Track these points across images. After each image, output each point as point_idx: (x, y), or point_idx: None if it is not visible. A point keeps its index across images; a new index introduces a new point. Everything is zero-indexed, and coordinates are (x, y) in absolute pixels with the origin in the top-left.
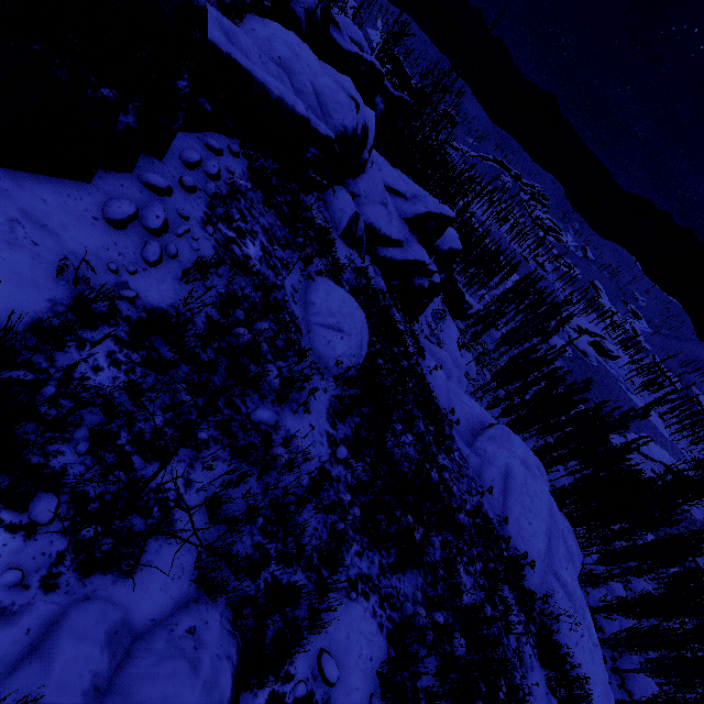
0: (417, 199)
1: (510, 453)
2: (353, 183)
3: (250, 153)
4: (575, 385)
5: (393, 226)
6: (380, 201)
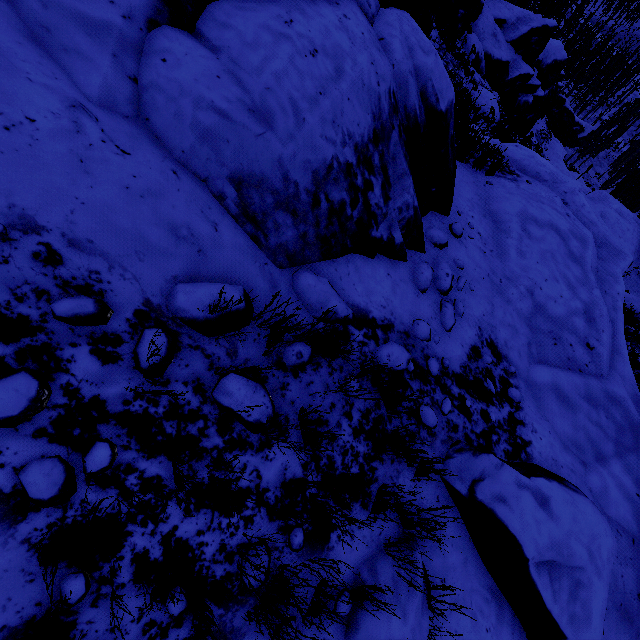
0: (521, 21)
1: (606, 207)
2: (474, 25)
3: (439, 25)
4: None
5: (502, 51)
6: (491, 34)
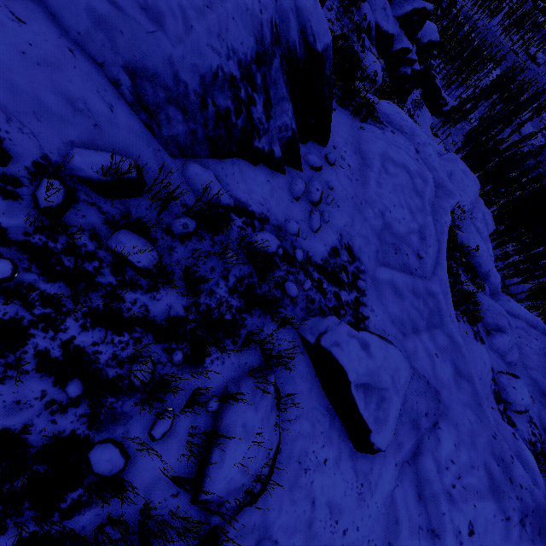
0: (406, 0)
1: (455, 166)
2: None
3: None
4: (529, 153)
5: (389, 24)
6: (382, 7)
